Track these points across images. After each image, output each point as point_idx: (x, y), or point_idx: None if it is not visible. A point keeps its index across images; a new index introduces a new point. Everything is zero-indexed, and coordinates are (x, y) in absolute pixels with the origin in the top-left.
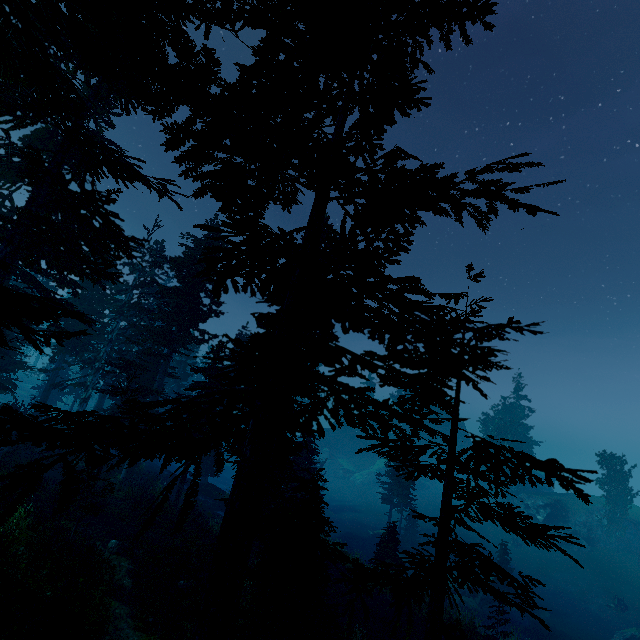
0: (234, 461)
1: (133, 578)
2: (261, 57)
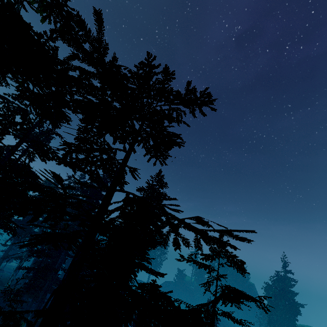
0: None
1: None
2: (79, 127)
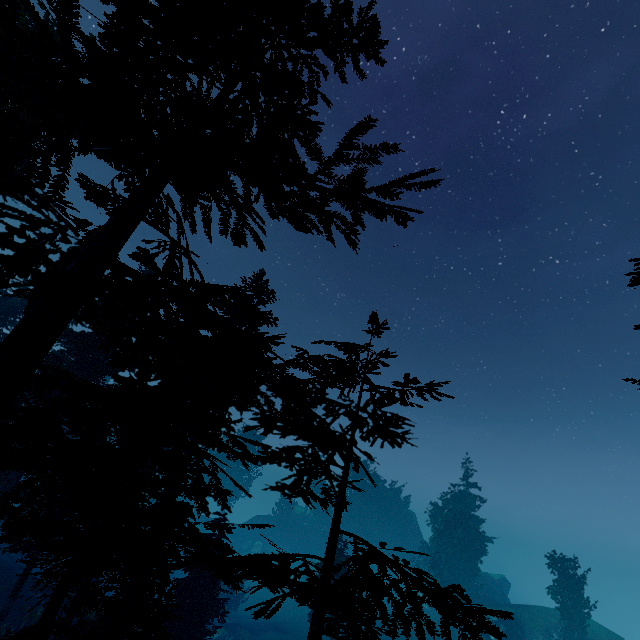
0: None
1: None
2: (104, 27)
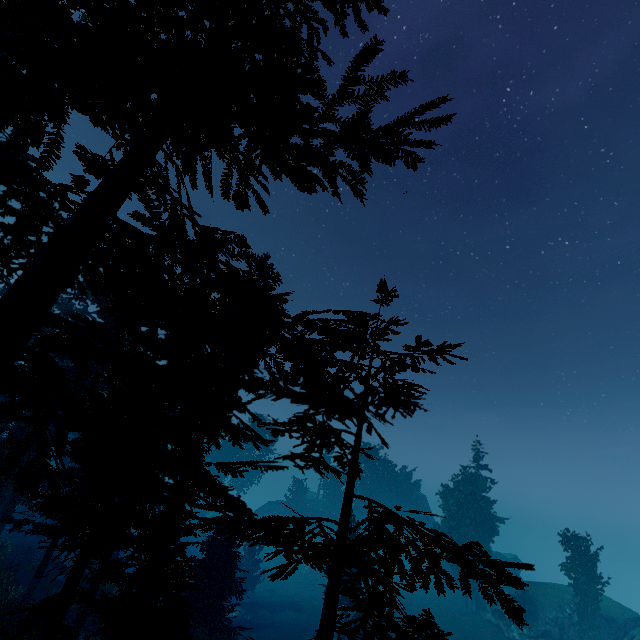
0: None
1: None
2: None
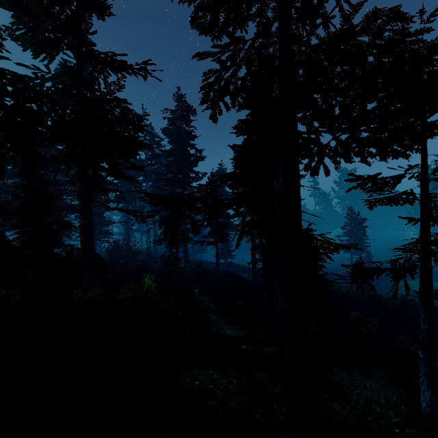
0: (251, 233)
1: (214, 304)
2: None
